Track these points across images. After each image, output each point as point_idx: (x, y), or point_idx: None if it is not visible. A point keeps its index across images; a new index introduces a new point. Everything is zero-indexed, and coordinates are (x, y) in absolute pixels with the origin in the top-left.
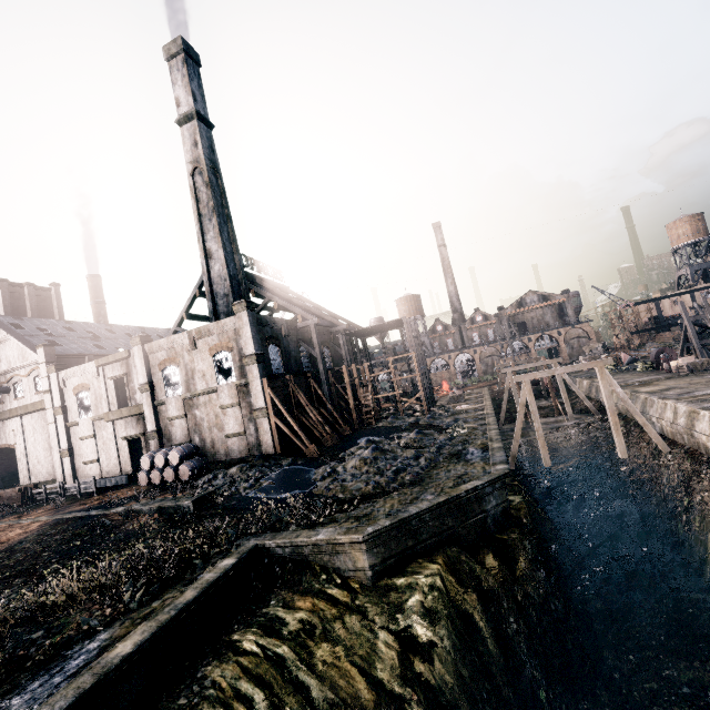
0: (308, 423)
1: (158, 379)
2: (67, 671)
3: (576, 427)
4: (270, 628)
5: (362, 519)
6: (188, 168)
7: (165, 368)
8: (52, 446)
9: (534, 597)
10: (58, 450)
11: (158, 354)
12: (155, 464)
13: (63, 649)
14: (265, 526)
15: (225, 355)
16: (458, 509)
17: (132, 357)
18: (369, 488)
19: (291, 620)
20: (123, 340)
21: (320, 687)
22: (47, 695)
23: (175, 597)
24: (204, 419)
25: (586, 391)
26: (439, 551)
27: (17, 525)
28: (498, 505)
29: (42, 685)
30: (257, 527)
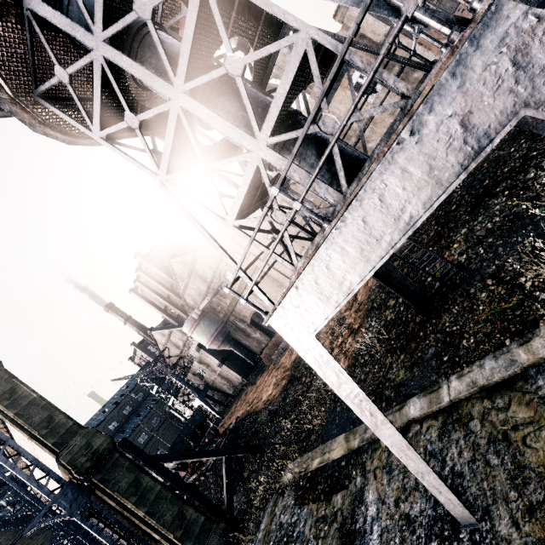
0: None
1: None
2: None
3: None
4: None
5: None
6: None
7: None
8: (282, 282)
9: None
10: (288, 280)
11: None
12: None
13: None
14: None
15: (357, 75)
16: None
17: None
18: None
19: None
20: None
21: None
22: None
23: None
24: None
25: None
26: None
27: None
28: None
29: None
30: None
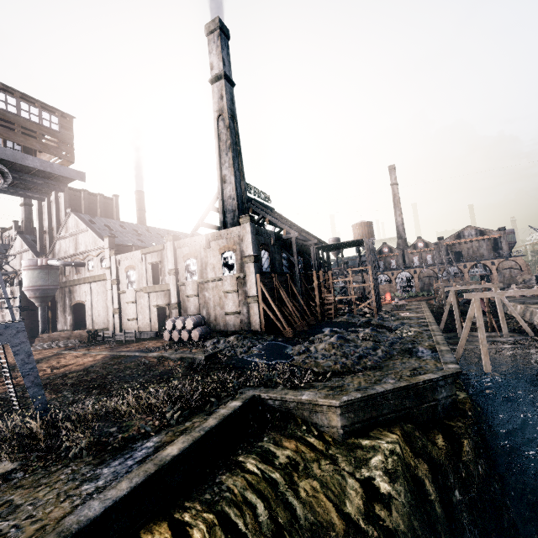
0: (286, 311)
1: (181, 267)
2: (135, 458)
3: (509, 343)
4: (265, 457)
5: (336, 389)
6: (214, 115)
7: (187, 260)
8: (108, 305)
9: (476, 477)
10: (112, 309)
11: (183, 249)
12: (176, 326)
13: (130, 443)
14: (260, 382)
15: (230, 254)
16: (415, 394)
17: (165, 250)
18: (338, 367)
19: (280, 455)
20: (156, 237)
21: (303, 509)
22: (125, 471)
23: (202, 422)
24: (211, 299)
25: (519, 314)
26: (397, 425)
27: (88, 354)
28: (448, 396)
29: (120, 464)
30: (254, 382)
